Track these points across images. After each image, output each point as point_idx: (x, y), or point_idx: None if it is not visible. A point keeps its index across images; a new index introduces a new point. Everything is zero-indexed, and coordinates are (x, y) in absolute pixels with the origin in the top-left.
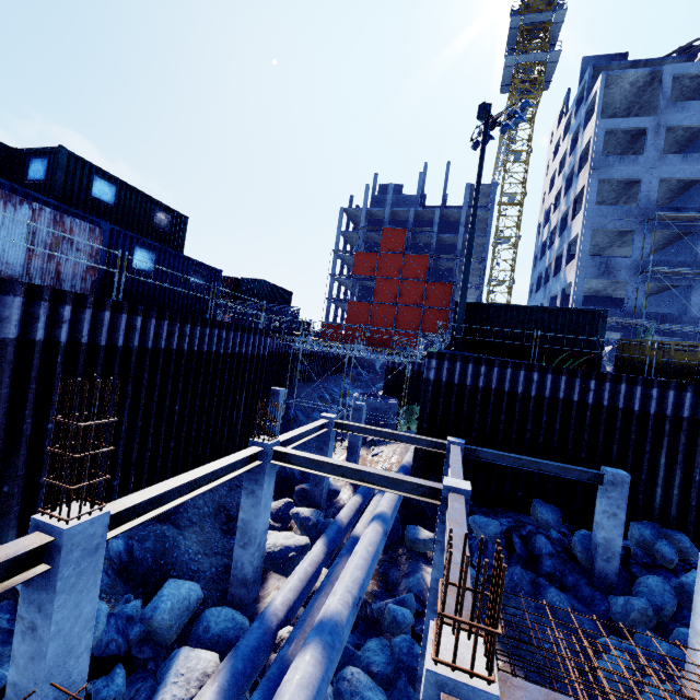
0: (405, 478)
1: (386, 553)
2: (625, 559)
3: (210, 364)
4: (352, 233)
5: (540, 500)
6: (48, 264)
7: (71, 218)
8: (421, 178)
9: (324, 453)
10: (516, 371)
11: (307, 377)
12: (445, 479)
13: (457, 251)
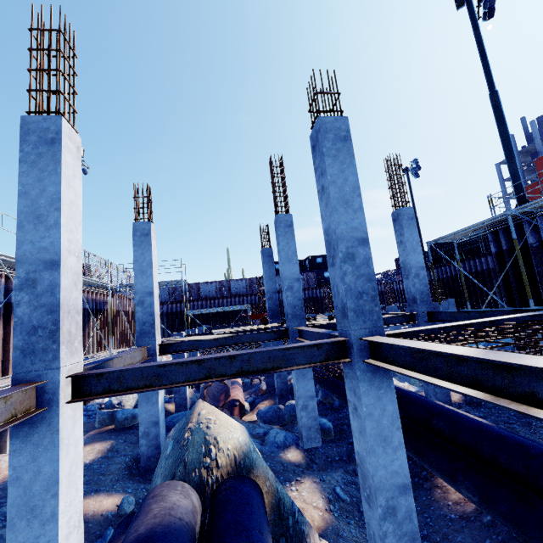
0: None
1: None
2: None
3: None
4: None
5: None
6: (307, 283)
7: (309, 273)
8: None
9: None
10: (438, 269)
11: None
12: None
13: None
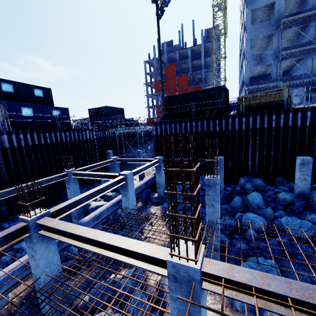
0: (110, 174)
1: (143, 204)
2: (232, 192)
3: (64, 146)
4: (152, 72)
5: (204, 175)
6: None
7: None
8: (179, 34)
9: (115, 172)
10: (186, 123)
11: (134, 144)
12: (122, 172)
13: (202, 68)
